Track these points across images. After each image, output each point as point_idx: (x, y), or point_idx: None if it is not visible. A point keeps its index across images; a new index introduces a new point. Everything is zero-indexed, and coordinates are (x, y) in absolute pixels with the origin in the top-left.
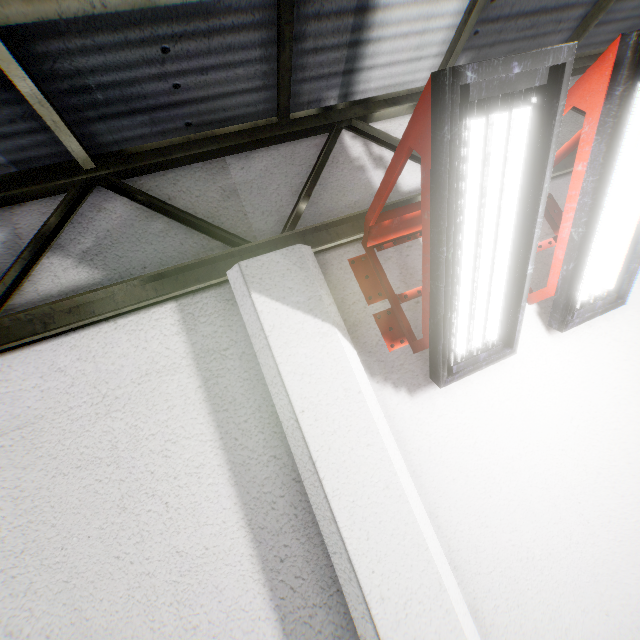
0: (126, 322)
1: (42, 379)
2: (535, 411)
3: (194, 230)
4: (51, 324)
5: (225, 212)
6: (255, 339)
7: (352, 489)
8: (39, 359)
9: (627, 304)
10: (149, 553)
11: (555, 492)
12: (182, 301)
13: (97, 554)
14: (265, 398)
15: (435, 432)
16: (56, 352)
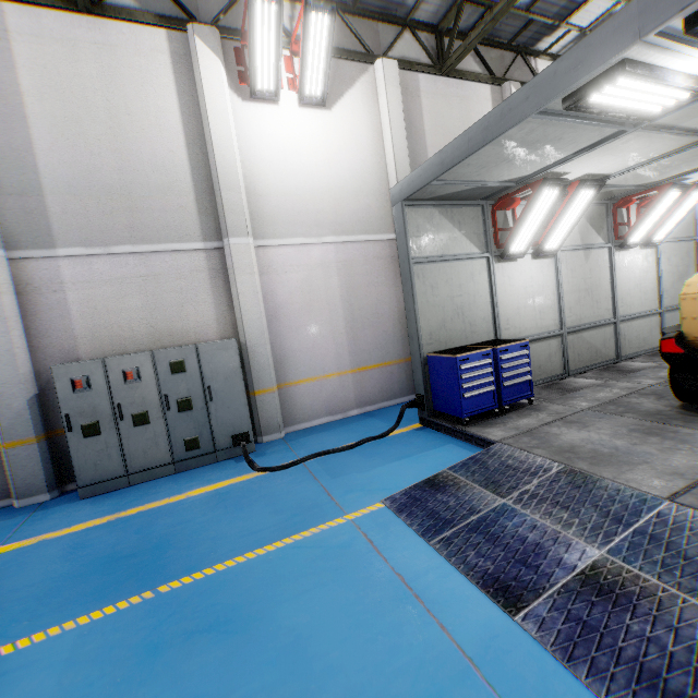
0: (148, 29)
1: (118, 34)
2: (283, 126)
3: (177, 8)
4: (121, 17)
5: (190, 6)
6: (193, 53)
7: (214, 105)
8: (117, 27)
9: (333, 113)
10: (149, 101)
11: (280, 149)
12: (169, 32)
13: (133, 94)
14: (193, 78)
15: (247, 115)
16: (123, 28)
